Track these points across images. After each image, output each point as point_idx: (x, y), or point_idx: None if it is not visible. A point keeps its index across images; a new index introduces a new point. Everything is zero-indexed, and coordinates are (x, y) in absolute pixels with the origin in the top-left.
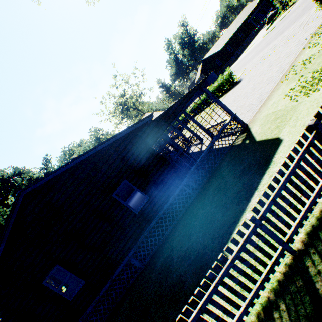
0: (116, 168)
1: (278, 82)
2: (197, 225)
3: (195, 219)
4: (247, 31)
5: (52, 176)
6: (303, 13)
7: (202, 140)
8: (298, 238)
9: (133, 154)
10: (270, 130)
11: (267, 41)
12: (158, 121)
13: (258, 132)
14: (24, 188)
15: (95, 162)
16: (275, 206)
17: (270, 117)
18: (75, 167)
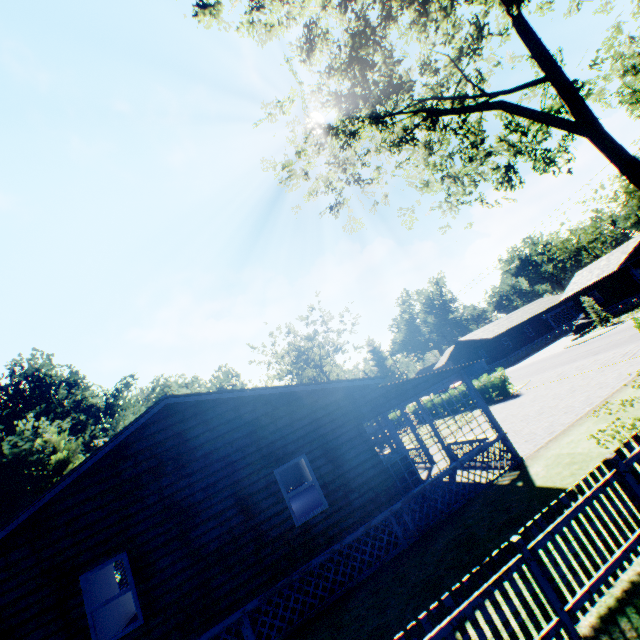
0: (300, 430)
1: (582, 415)
2: (404, 593)
3: (402, 583)
4: (540, 330)
5: (216, 396)
6: (629, 340)
7: (431, 462)
8: (585, 621)
9: (332, 421)
10: (561, 476)
11: (572, 356)
12: (389, 390)
13: (540, 473)
14: (175, 395)
15: (276, 406)
16: (553, 546)
17: (564, 458)
18: (246, 400)
